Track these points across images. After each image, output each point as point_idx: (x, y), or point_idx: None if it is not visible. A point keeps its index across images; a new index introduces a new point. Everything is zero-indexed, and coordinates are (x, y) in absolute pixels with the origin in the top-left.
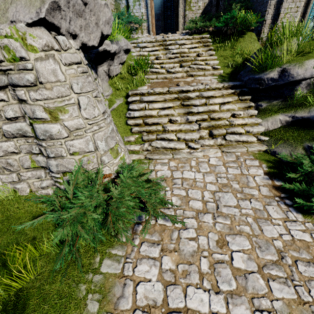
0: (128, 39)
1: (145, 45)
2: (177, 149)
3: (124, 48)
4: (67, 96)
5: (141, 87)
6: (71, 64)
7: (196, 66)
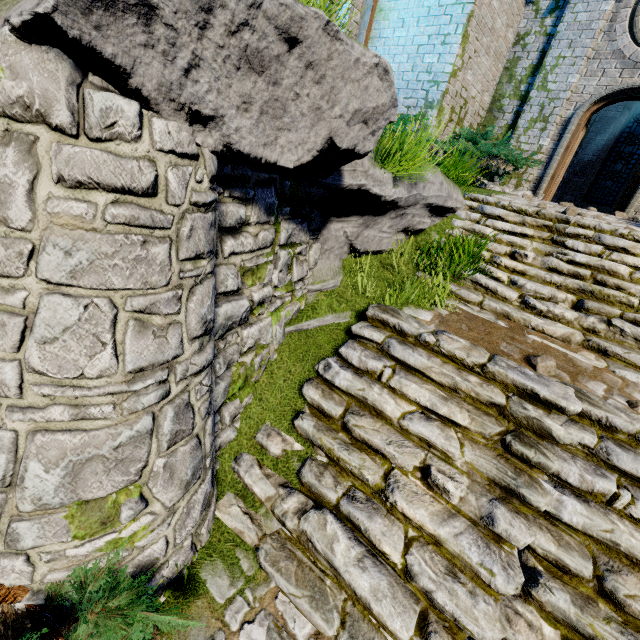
0: (469, 189)
1: (500, 214)
2: (374, 614)
3: (431, 201)
4: (8, 278)
5: (417, 308)
6: (92, 185)
7: (634, 330)
